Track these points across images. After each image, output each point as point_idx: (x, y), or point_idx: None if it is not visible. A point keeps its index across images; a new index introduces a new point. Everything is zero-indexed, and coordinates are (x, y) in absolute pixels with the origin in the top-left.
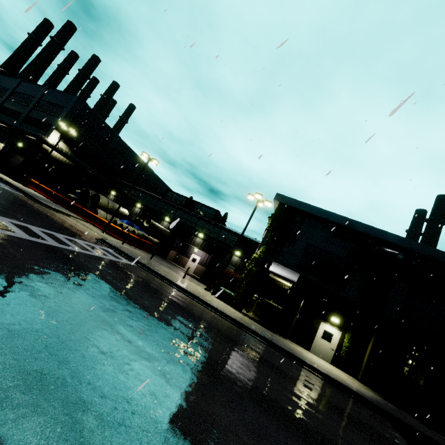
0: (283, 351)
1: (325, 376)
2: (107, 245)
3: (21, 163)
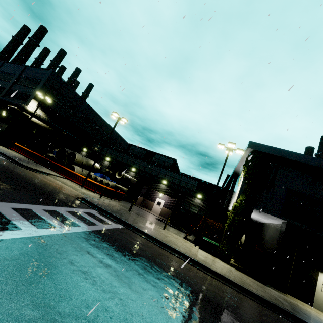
0: None
1: None
2: (89, 204)
3: (5, 129)
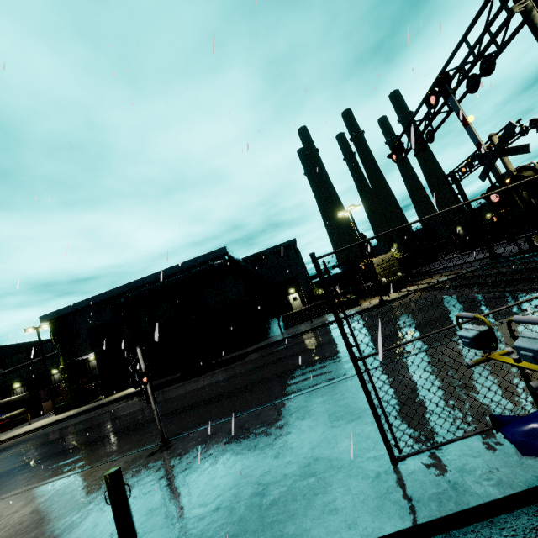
0: (78, 414)
1: (102, 405)
2: None
3: None
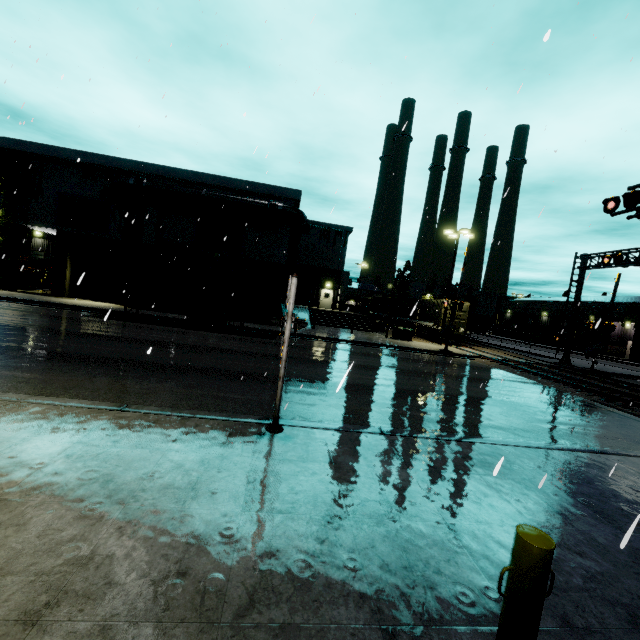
0: (11, 300)
1: (52, 305)
2: None
3: None
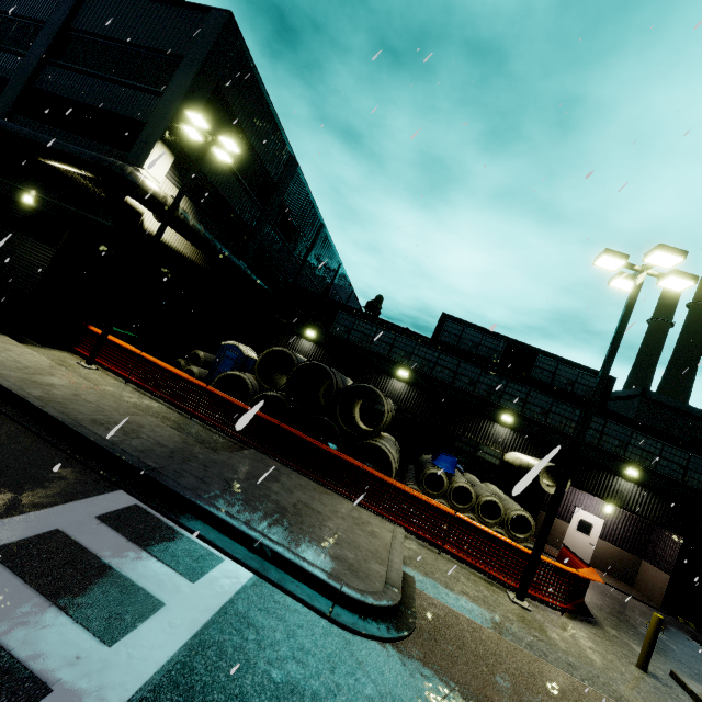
0: None
1: None
2: None
3: (49, 269)
